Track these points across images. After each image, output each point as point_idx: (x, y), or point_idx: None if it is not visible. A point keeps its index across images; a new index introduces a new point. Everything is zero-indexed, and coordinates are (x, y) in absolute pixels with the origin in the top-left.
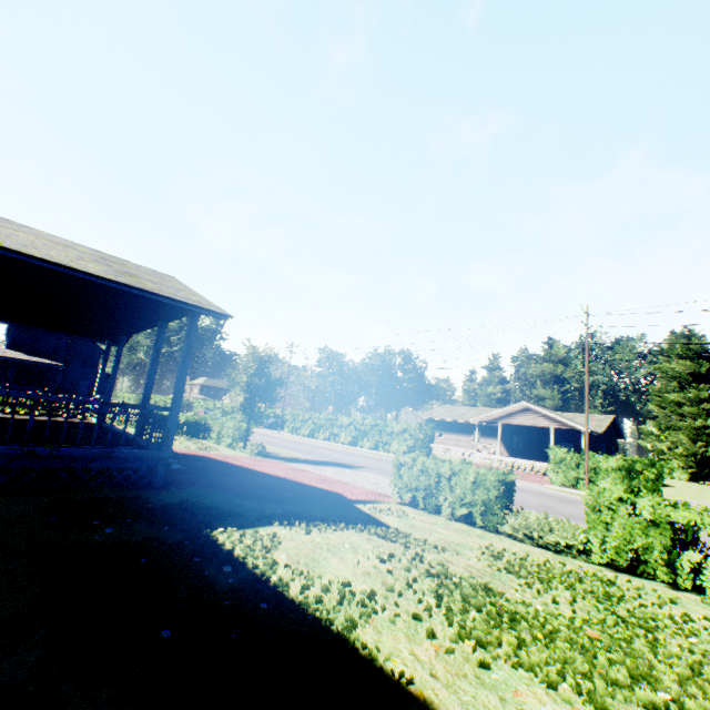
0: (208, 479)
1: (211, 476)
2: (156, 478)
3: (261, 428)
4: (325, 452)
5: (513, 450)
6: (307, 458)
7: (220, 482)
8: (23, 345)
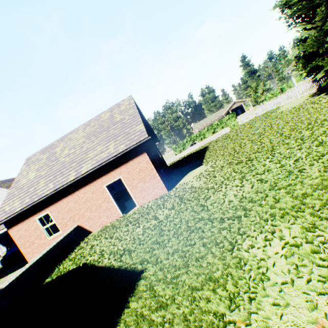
0: None
1: None
2: None
3: None
4: None
5: None
6: None
7: None
8: None
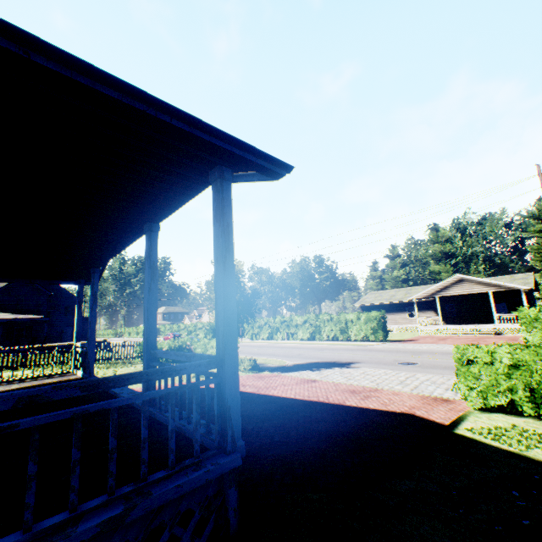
0: (268, 450)
1: (261, 436)
2: (225, 516)
3: None
4: (298, 351)
5: (448, 319)
6: (295, 363)
7: (288, 450)
8: (9, 306)
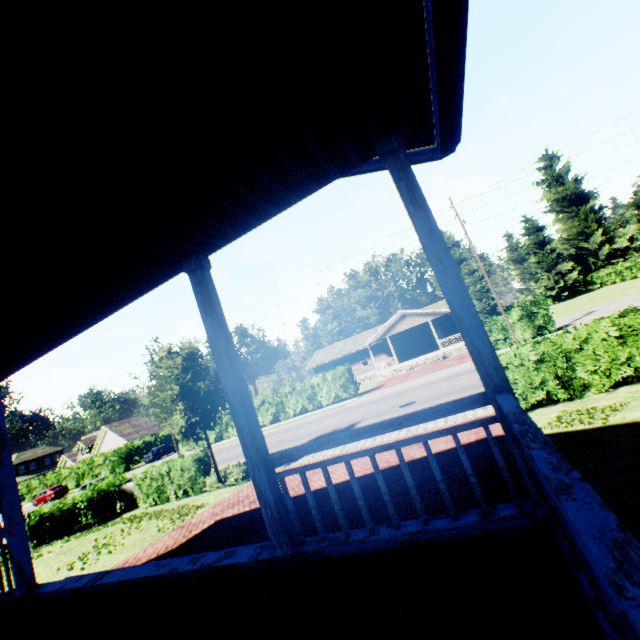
0: None
1: None
2: None
3: (144, 466)
4: (275, 438)
5: (399, 357)
6: None
7: None
8: None
